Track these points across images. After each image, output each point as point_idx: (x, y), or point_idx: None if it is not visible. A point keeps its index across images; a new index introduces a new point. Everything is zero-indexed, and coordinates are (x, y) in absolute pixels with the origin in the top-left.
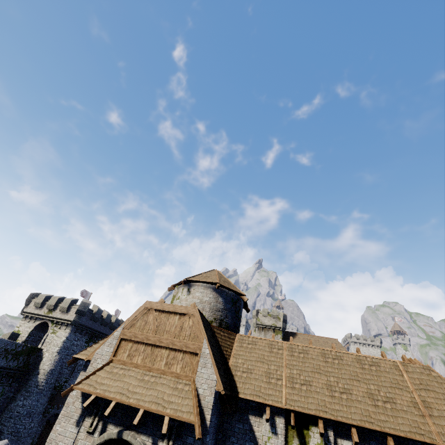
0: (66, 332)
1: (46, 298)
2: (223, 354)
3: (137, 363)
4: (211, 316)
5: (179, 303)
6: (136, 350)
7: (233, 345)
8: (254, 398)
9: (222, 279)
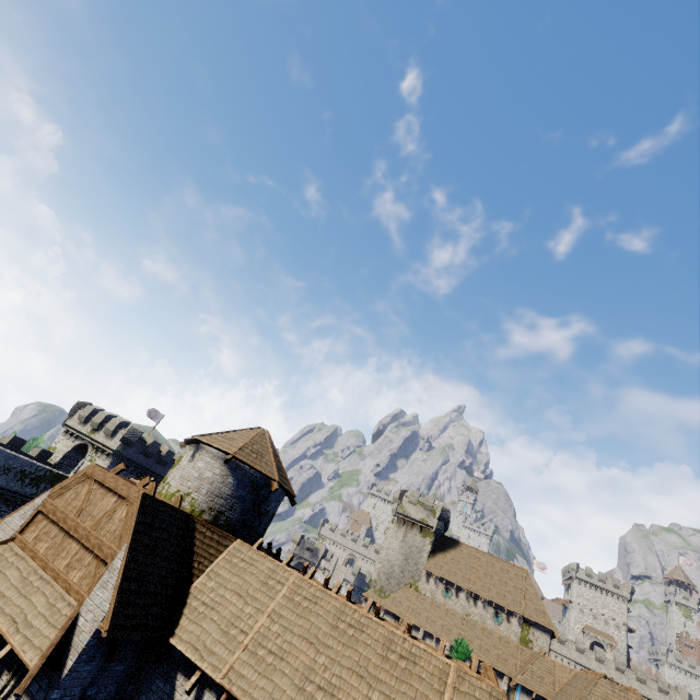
0: (105, 463)
1: (93, 412)
2: (191, 567)
3: (36, 553)
4: (205, 503)
5: (176, 470)
6: (47, 532)
7: (219, 557)
8: (188, 650)
9: (252, 448)
